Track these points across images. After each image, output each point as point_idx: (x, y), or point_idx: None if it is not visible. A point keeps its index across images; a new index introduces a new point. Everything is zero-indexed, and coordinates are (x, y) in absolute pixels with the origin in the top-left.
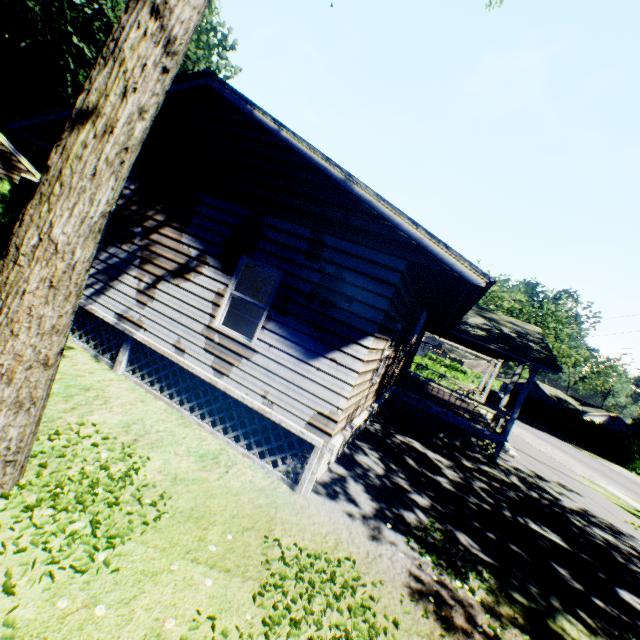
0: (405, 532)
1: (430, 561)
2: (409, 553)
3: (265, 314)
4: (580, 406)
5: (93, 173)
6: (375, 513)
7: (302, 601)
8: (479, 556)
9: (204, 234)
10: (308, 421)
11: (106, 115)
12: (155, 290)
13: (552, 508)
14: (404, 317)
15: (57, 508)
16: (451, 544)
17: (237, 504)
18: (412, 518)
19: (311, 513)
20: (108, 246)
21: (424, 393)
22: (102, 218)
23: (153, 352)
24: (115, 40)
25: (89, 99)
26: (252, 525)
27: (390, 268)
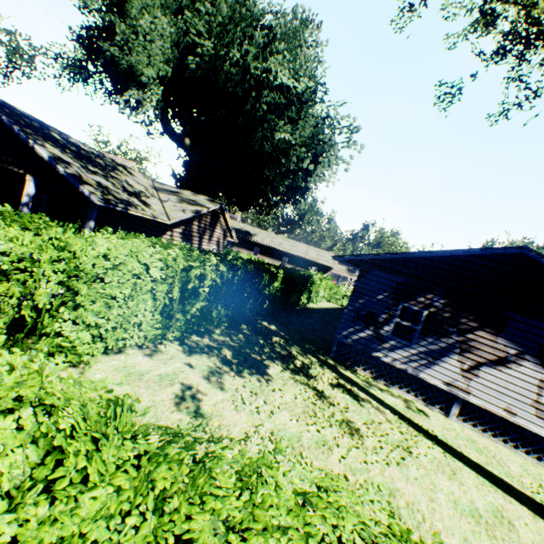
0: None
1: None
2: None
3: None
4: None
5: None
6: None
7: None
8: None
9: (518, 339)
10: None
11: None
12: (477, 371)
13: None
14: None
15: None
16: None
17: None
18: None
19: None
20: (425, 337)
21: None
22: None
23: (480, 409)
24: None
25: None
26: None
27: None
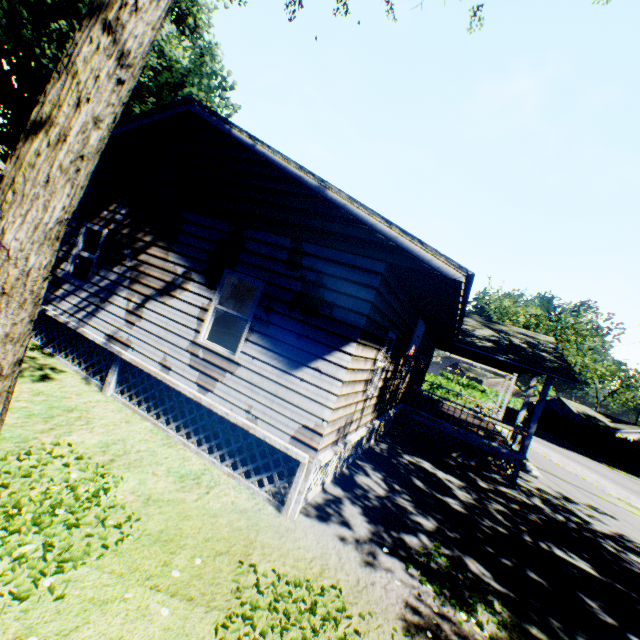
0: (404, 558)
1: (431, 590)
2: (407, 581)
3: (248, 326)
4: (611, 423)
5: (46, 180)
6: (371, 537)
7: (273, 635)
8: (491, 585)
9: (189, 251)
10: (293, 435)
11: (59, 124)
12: (143, 309)
13: (581, 532)
14: (398, 327)
15: (9, 530)
16: (458, 571)
17: (213, 526)
18: (414, 542)
19: (297, 536)
20: (100, 269)
21: (435, 411)
22: (59, 225)
23: (141, 371)
24: (69, 56)
25: (43, 111)
26: (227, 549)
27: (370, 271)
